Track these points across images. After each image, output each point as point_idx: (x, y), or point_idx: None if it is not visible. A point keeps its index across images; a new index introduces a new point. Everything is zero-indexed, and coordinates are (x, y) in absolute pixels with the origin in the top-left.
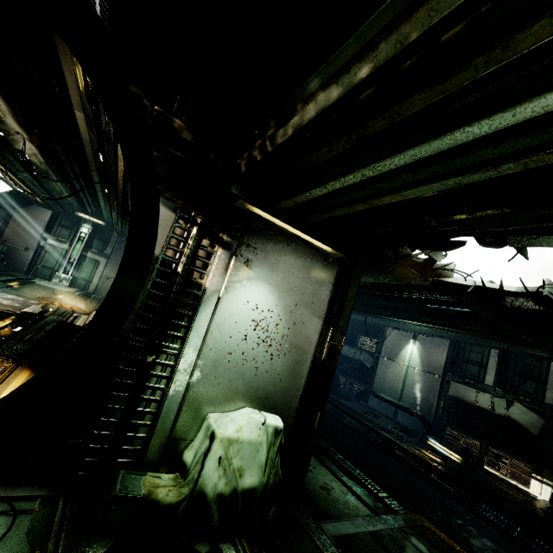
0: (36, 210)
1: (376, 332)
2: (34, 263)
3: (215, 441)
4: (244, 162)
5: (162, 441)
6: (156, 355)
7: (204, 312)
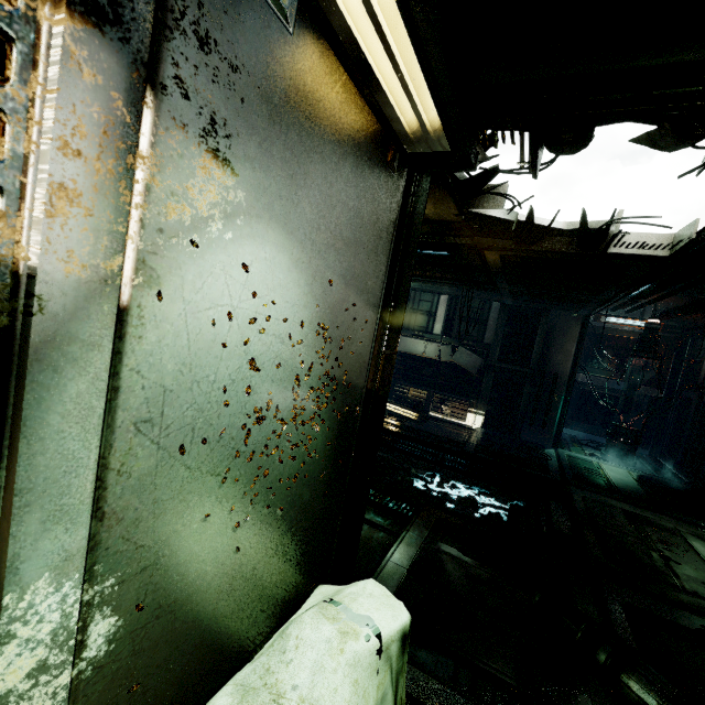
0: None
1: None
2: None
3: None
4: None
5: None
6: None
7: (57, 403)
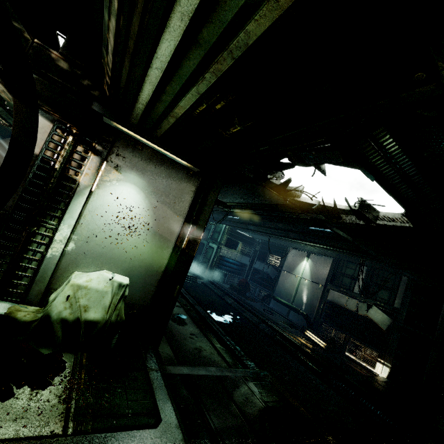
0: None
1: (281, 251)
2: None
3: (67, 285)
4: (106, 88)
5: (41, 289)
6: (37, 227)
7: (77, 200)
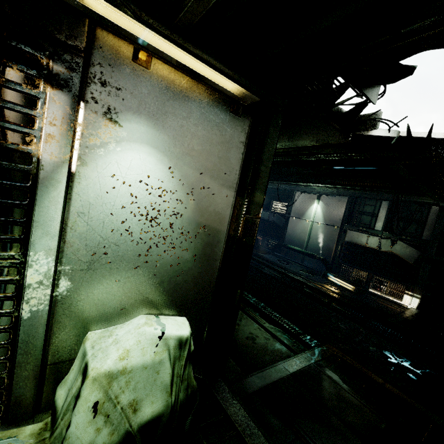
0: None
1: (286, 197)
2: None
3: (85, 383)
4: None
5: (32, 372)
6: None
7: (48, 197)
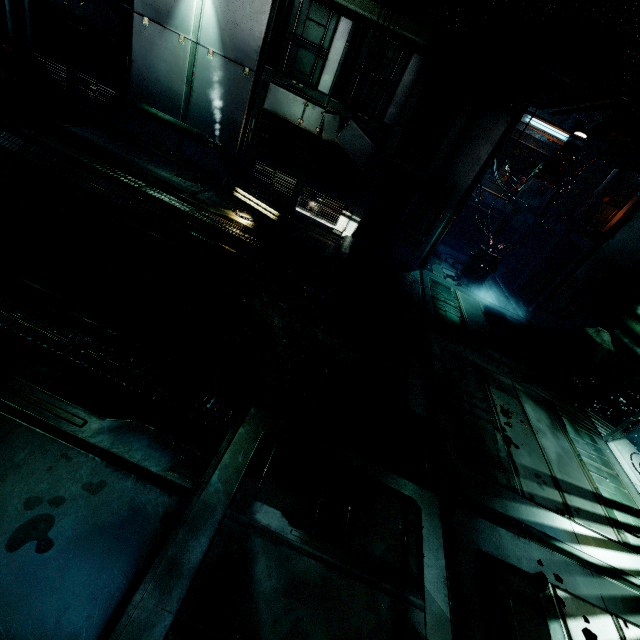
0: None
1: None
2: None
3: None
4: None
5: None
6: None
7: None
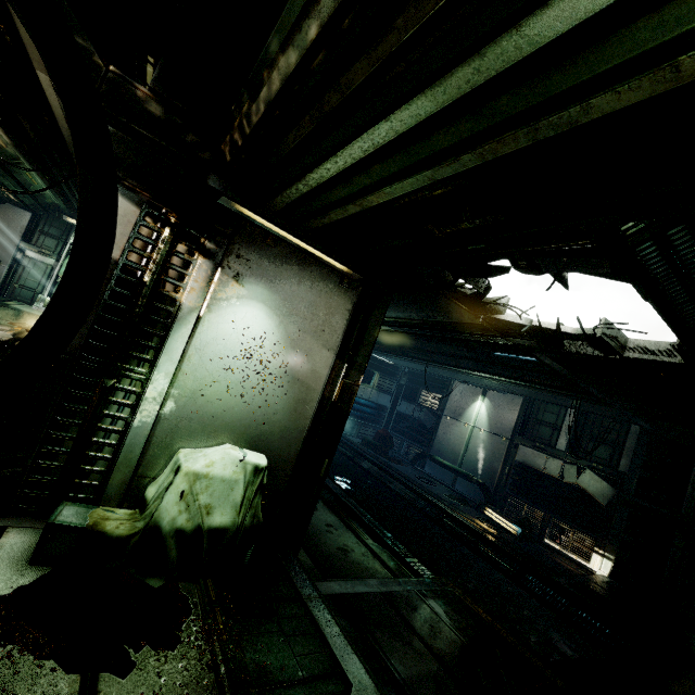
0: (10, 210)
1: (441, 386)
2: (9, 282)
3: (179, 474)
4: (228, 149)
5: (125, 477)
6: (117, 379)
7: (179, 332)
